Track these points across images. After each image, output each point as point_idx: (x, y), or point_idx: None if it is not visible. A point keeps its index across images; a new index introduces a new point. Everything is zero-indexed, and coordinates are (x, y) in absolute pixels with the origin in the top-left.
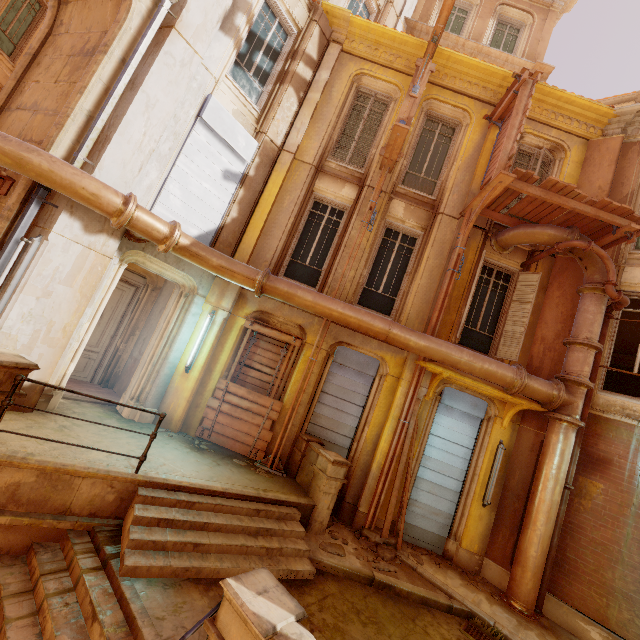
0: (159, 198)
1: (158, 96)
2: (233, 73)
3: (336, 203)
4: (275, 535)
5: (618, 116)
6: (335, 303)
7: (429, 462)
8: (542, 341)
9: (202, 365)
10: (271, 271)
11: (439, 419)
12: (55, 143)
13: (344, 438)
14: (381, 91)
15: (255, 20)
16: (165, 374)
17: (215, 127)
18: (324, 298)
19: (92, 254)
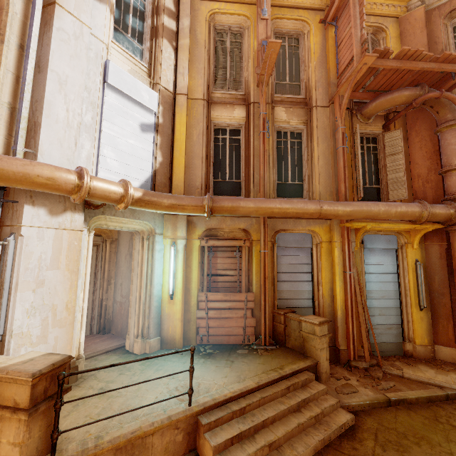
0: (99, 164)
1: (66, 72)
2: (115, 38)
3: (232, 124)
4: (309, 401)
5: None
6: (272, 202)
7: (371, 294)
8: (419, 177)
9: (181, 288)
10: (204, 195)
11: (367, 260)
12: None
13: (306, 301)
14: (233, 24)
15: None
16: (155, 307)
17: (121, 88)
18: (262, 201)
19: (65, 233)
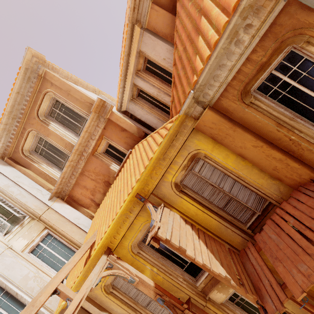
0: None
1: None
2: None
3: None
4: None
5: (185, 109)
6: None
7: None
8: None
9: None
10: None
11: None
12: None
13: None
14: None
15: None
16: None
17: None
18: None
19: None
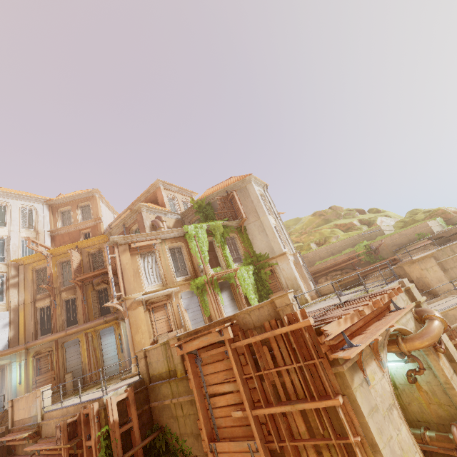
0: None
1: None
2: None
3: (46, 306)
4: None
5: (107, 235)
6: (49, 337)
7: (106, 353)
8: None
9: (24, 379)
10: (34, 339)
11: (103, 340)
12: None
13: (79, 365)
14: (44, 266)
15: None
16: (14, 390)
17: None
18: (45, 338)
19: None
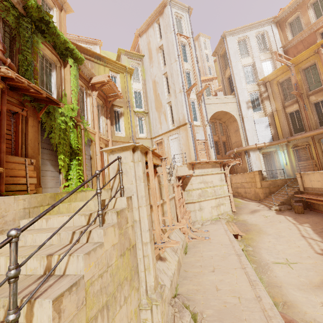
0: (258, 140)
1: (248, 128)
2: (253, 111)
3: (294, 110)
4: None
5: None
6: (306, 133)
7: None
8: None
9: (288, 162)
10: (290, 135)
11: None
12: (242, 145)
13: None
14: (285, 78)
15: (250, 99)
16: (282, 167)
17: (258, 123)
18: (303, 134)
19: (256, 155)
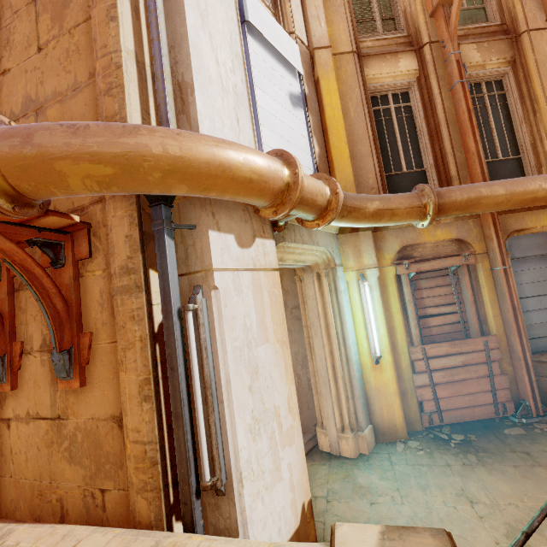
0: None
1: None
2: None
3: (397, 85)
4: None
5: None
6: (532, 181)
7: None
8: None
9: (388, 345)
10: None
11: None
12: (127, 121)
13: None
14: None
15: None
16: (357, 379)
17: (263, 33)
18: (515, 182)
19: (261, 276)
